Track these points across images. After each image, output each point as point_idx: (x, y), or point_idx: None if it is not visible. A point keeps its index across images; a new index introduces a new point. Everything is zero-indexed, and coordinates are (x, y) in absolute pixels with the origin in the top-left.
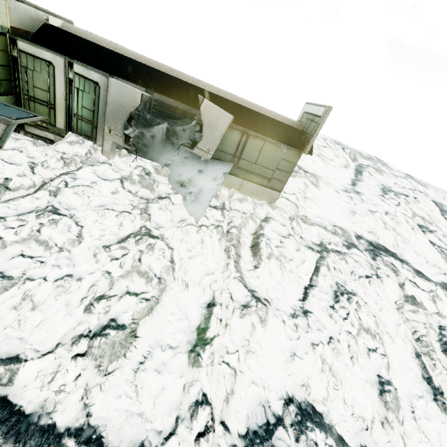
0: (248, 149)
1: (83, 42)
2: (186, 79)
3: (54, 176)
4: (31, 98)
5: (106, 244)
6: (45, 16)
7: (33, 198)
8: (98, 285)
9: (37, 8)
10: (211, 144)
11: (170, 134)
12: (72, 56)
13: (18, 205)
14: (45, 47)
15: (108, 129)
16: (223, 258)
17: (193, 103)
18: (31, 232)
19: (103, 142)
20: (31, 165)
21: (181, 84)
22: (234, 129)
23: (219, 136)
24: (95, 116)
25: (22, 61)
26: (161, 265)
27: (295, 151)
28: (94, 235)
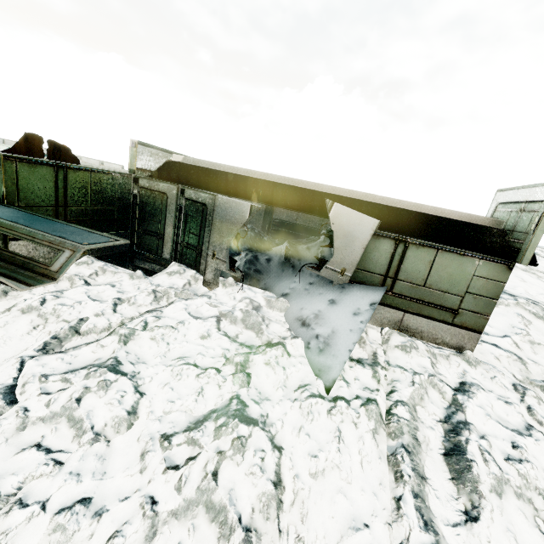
0: (408, 265)
1: (199, 170)
2: (309, 187)
3: (138, 314)
4: (143, 230)
5: (167, 431)
6: (172, 157)
7: (98, 346)
8: (125, 534)
9: (164, 151)
10: (348, 262)
11: (290, 254)
12: (185, 183)
13: (76, 356)
14: (162, 180)
15: (212, 253)
16: (385, 478)
17: (319, 211)
18: (68, 403)
19: (205, 269)
20: (115, 301)
21: (303, 193)
22: (382, 237)
23: (359, 249)
24: (200, 241)
25: (140, 197)
26: (255, 490)
27: (500, 261)
28: (156, 410)
